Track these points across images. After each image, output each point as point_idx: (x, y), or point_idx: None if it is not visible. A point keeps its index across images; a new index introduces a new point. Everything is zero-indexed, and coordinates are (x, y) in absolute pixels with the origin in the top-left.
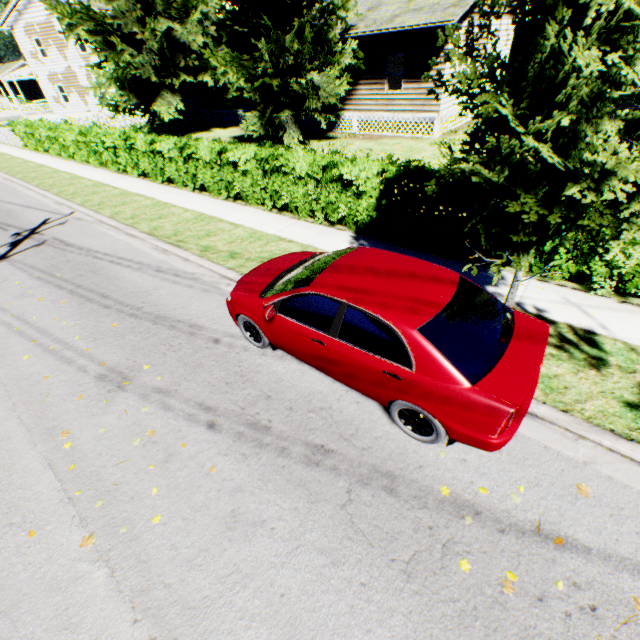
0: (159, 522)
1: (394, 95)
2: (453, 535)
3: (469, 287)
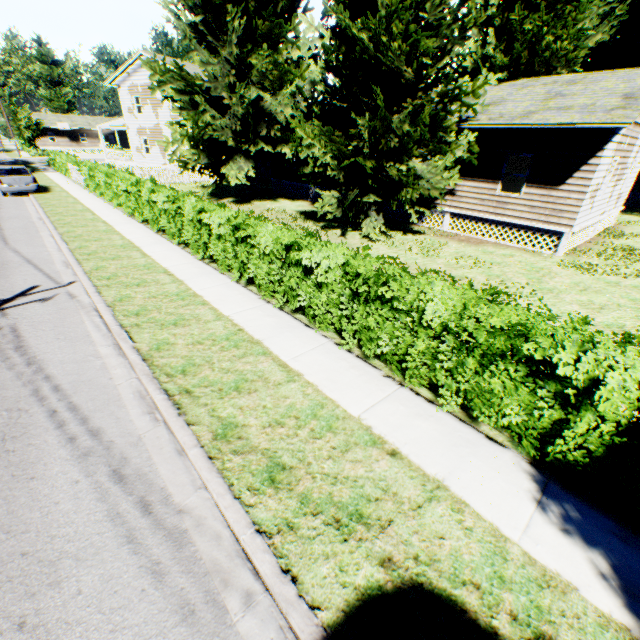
0: None
1: (508, 198)
2: None
3: None
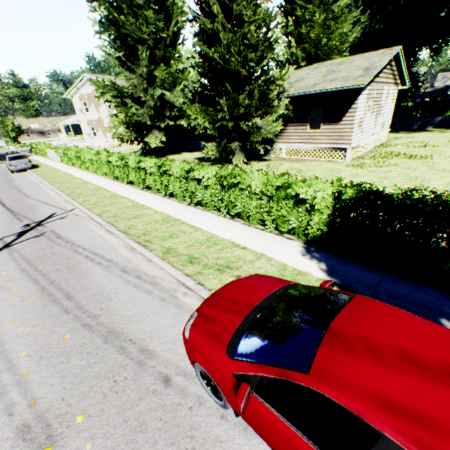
0: None
1: (314, 133)
2: None
3: None
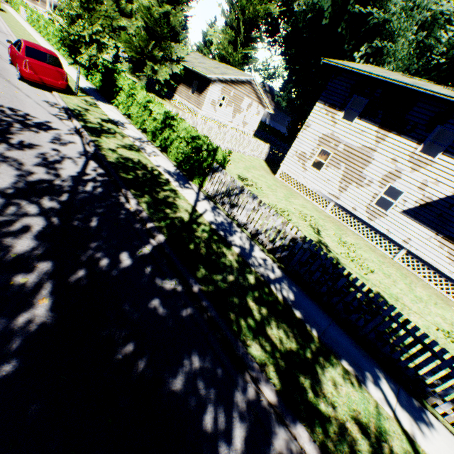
0: None
1: (192, 96)
2: None
3: (57, 59)
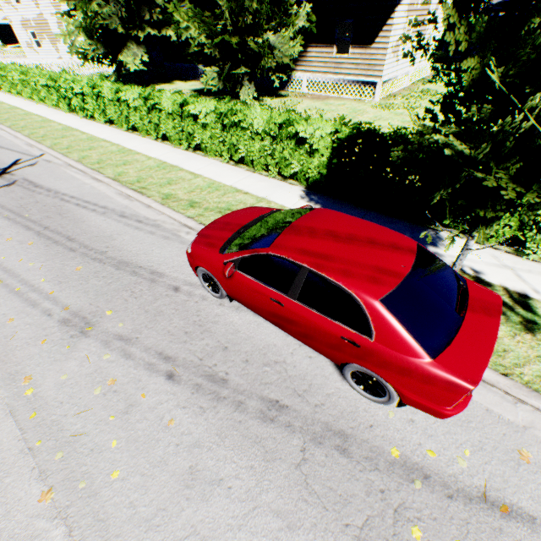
0: (118, 477)
1: (342, 59)
2: (404, 500)
3: (426, 255)
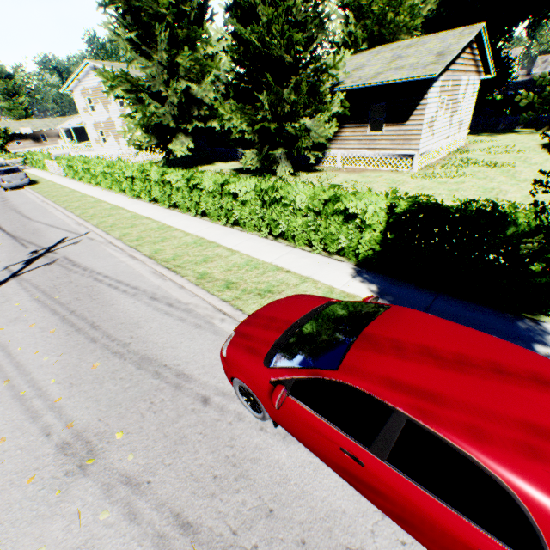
0: None
1: (376, 136)
2: None
3: None
